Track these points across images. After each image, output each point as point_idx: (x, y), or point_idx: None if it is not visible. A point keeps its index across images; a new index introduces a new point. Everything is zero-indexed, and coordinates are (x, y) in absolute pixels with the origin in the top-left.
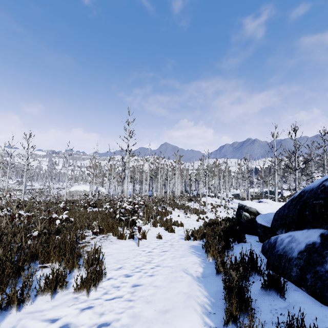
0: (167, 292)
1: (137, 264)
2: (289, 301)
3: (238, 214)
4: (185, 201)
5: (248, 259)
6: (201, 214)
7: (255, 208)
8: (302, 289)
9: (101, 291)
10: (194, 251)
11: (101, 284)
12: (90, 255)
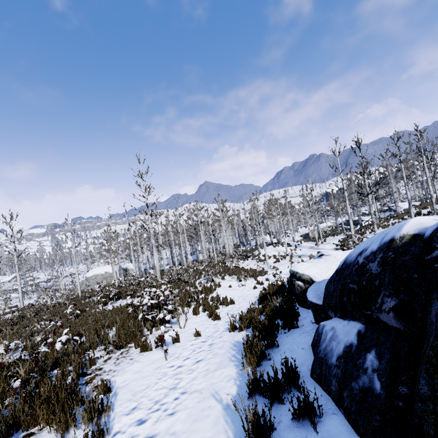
0: None
1: (158, 395)
2: (323, 434)
3: (291, 284)
4: (238, 261)
5: (283, 373)
6: (260, 277)
7: (308, 274)
8: (340, 411)
9: None
10: (234, 355)
11: None
12: (86, 408)
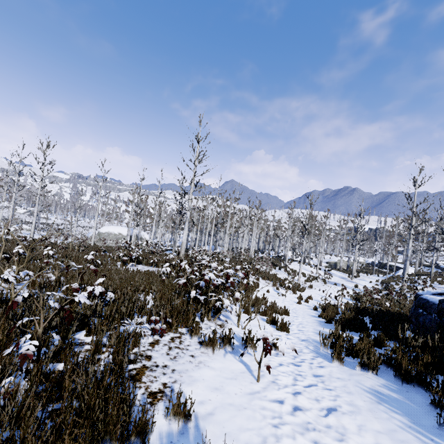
0: None
1: None
2: None
3: None
4: (271, 266)
5: None
6: (297, 291)
7: None
8: None
9: None
10: (416, 429)
11: None
12: None
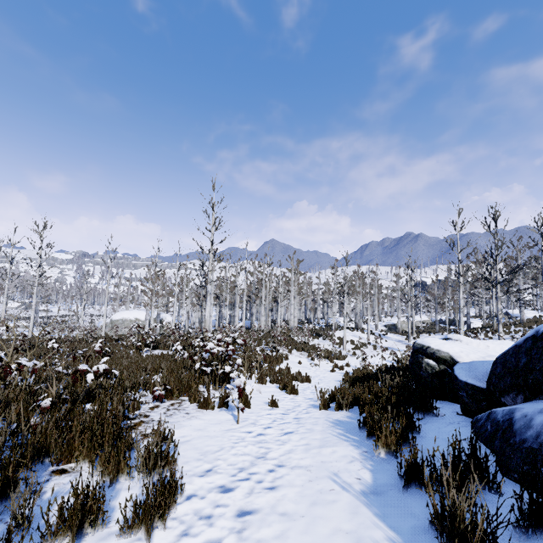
0: (310, 529)
1: (241, 461)
2: None
3: (415, 362)
4: (309, 336)
5: (470, 458)
6: (336, 360)
7: (447, 351)
8: None
9: (175, 528)
10: (344, 434)
11: (174, 510)
12: (151, 450)
